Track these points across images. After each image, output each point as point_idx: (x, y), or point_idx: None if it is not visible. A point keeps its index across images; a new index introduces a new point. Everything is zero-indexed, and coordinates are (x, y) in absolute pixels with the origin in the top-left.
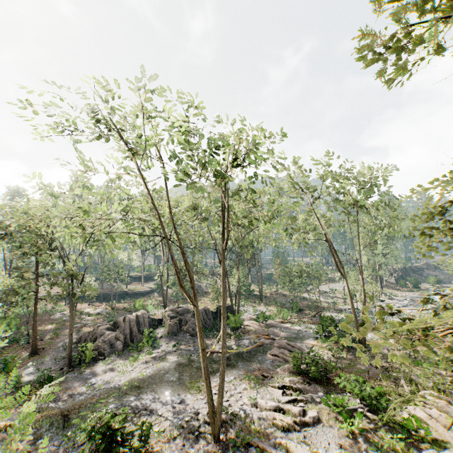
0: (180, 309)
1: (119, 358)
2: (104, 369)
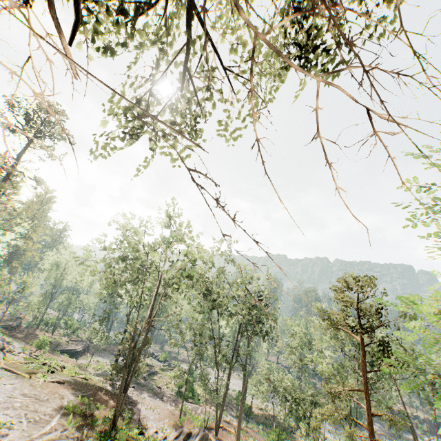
0: (414, 414)
1: (407, 433)
2: (411, 437)
